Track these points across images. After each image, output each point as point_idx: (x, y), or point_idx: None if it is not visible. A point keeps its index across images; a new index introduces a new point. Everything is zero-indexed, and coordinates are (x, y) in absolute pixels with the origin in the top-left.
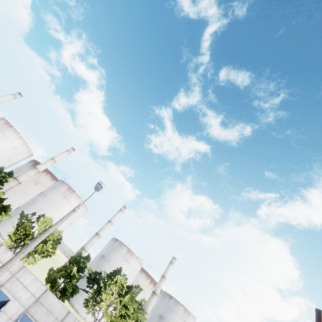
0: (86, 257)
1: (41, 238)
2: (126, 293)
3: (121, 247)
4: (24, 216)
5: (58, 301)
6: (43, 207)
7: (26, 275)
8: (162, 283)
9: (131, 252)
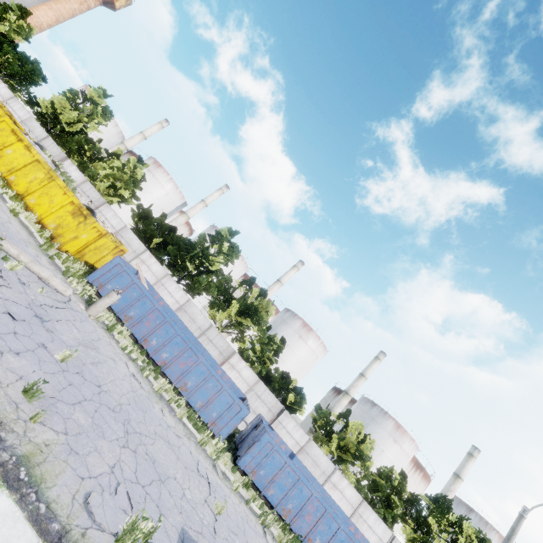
0: (399, 474)
1: None
2: None
3: (384, 418)
4: (324, 412)
5: None
6: None
7: (368, 512)
8: (457, 486)
9: (401, 429)
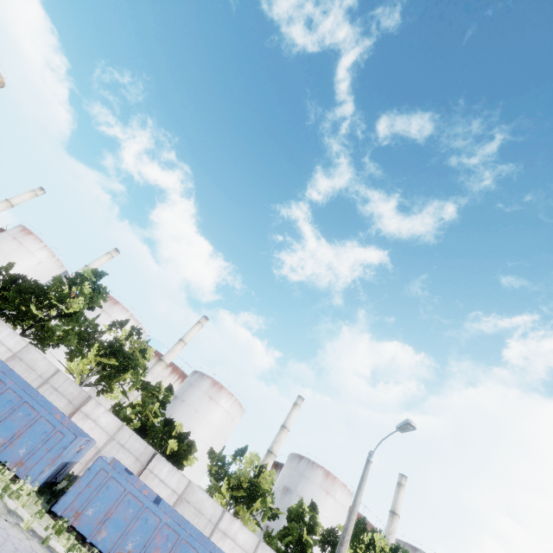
0: (310, 507)
1: (355, 514)
2: None
3: (313, 470)
4: (217, 455)
5: None
6: (185, 420)
7: None
8: (395, 525)
9: (331, 477)
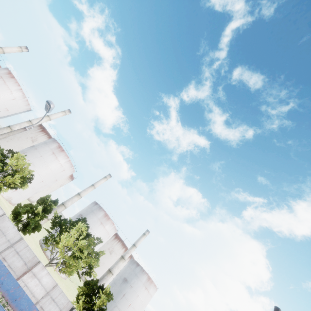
0: (54, 201)
1: None
2: (83, 238)
3: (99, 211)
4: (0, 150)
5: (13, 227)
6: (32, 158)
7: None
8: (132, 250)
9: (107, 217)
